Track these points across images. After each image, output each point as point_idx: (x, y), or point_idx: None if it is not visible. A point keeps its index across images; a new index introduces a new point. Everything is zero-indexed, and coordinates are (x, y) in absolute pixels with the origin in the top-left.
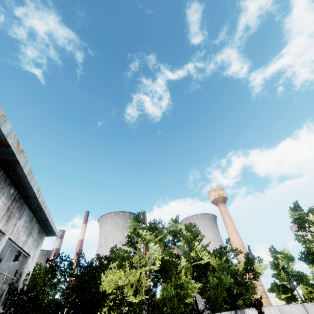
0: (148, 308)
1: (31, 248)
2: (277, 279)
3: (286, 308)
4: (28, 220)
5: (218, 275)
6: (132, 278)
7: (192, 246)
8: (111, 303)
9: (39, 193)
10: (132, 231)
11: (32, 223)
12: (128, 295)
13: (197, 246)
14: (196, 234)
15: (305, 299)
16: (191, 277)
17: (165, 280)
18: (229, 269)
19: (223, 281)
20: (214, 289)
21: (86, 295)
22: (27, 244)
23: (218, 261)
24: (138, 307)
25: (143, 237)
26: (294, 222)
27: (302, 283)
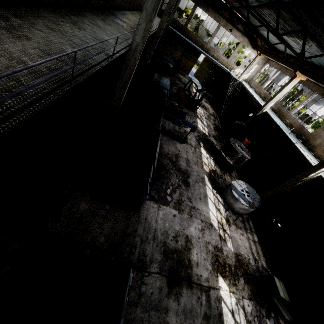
0: None
1: None
2: None
3: None
4: None
5: None
6: None
7: None
8: None
9: None
10: None
11: None
12: None
13: None
14: None
15: None
16: None
17: None
18: None
19: None
20: None
21: None
22: None
23: None
24: None
25: None
26: None
27: None
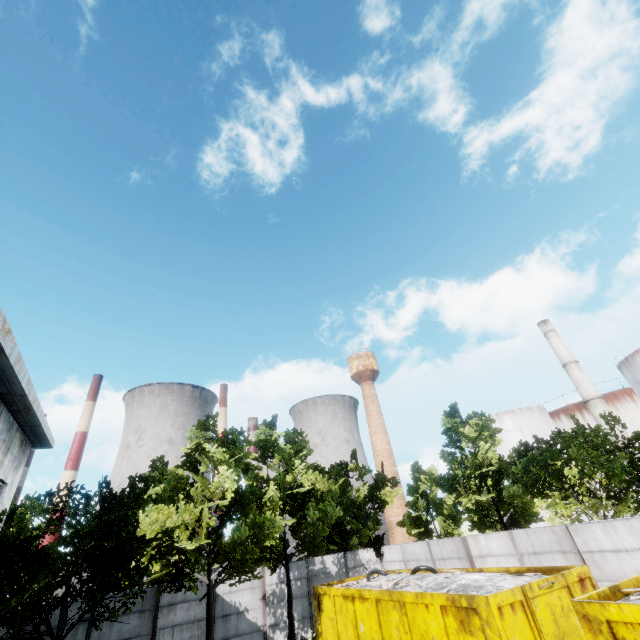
0: (209, 556)
1: (8, 471)
2: (412, 509)
3: (409, 547)
4: (6, 428)
5: (323, 507)
6: (188, 518)
7: (288, 467)
8: (153, 552)
9: (30, 387)
10: (193, 444)
11: (12, 433)
12: (181, 540)
13: (299, 466)
14: (300, 447)
15: (441, 534)
16: (281, 511)
17: (240, 517)
18: (345, 497)
19: (329, 515)
20: (313, 526)
21: (111, 541)
22: (3, 467)
23: (332, 484)
24: (194, 555)
25: (211, 456)
26: (445, 432)
27: (443, 514)
